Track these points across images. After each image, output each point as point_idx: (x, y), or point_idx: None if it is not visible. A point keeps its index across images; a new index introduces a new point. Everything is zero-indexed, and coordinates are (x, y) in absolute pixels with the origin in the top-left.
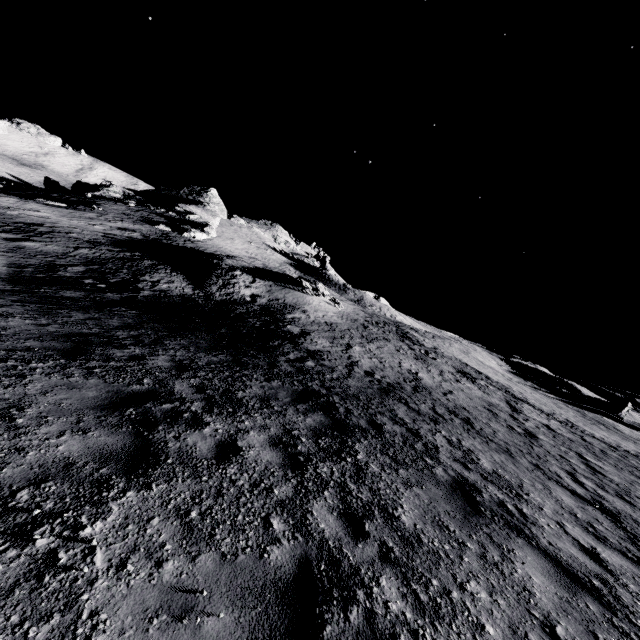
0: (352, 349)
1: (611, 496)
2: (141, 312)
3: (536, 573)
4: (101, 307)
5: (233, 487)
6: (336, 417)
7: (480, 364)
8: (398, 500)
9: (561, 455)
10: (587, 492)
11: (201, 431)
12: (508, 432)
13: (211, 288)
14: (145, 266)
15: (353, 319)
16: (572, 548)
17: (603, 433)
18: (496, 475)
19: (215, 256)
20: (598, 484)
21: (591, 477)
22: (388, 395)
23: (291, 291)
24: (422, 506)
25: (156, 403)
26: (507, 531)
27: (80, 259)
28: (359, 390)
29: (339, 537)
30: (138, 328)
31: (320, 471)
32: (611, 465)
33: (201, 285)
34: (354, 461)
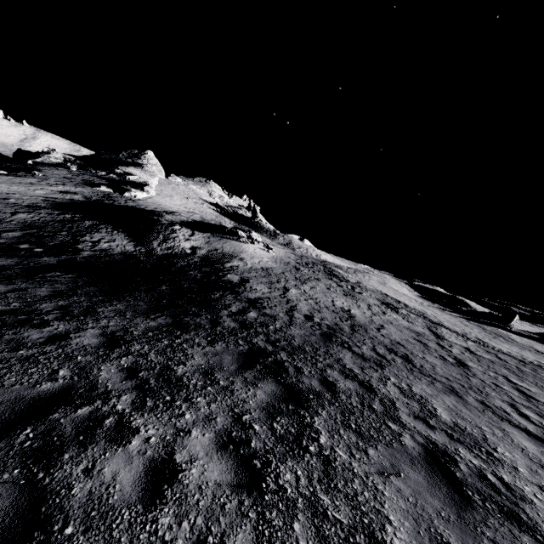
0: (289, 292)
1: None
2: (78, 275)
3: None
4: (32, 274)
5: None
6: (287, 382)
7: (396, 293)
8: (382, 509)
9: (494, 383)
10: (537, 428)
11: (126, 448)
12: (443, 364)
13: (152, 244)
14: (86, 227)
15: (286, 262)
16: None
17: (506, 346)
18: (458, 429)
19: (155, 213)
20: (538, 413)
21: (529, 405)
22: (331, 341)
23: (228, 241)
24: (410, 511)
25: (68, 409)
26: (507, 525)
27: (17, 224)
28: (303, 339)
29: None
30: (70, 295)
31: (283, 482)
32: (533, 384)
33: (142, 241)
34: (318, 449)
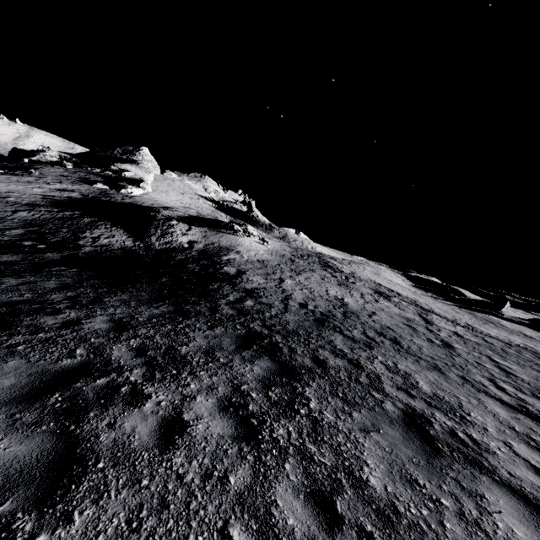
0: (284, 283)
1: (530, 398)
2: (81, 269)
3: (515, 522)
4: (39, 269)
5: (180, 487)
6: (282, 360)
7: (390, 282)
8: (361, 456)
9: (477, 362)
10: (511, 398)
11: (141, 409)
12: (430, 346)
13: (150, 239)
14: (85, 223)
15: (281, 255)
16: (529, 473)
17: (495, 331)
18: (437, 398)
19: (152, 209)
20: (515, 387)
21: (507, 380)
22: (324, 325)
23: (224, 235)
24: (385, 457)
25: (88, 380)
26: (470, 469)
27: (19, 222)
28: (297, 324)
29: (312, 535)
30: (76, 287)
31: (276, 435)
32: (515, 363)
33: (141, 237)
34: (308, 412)
